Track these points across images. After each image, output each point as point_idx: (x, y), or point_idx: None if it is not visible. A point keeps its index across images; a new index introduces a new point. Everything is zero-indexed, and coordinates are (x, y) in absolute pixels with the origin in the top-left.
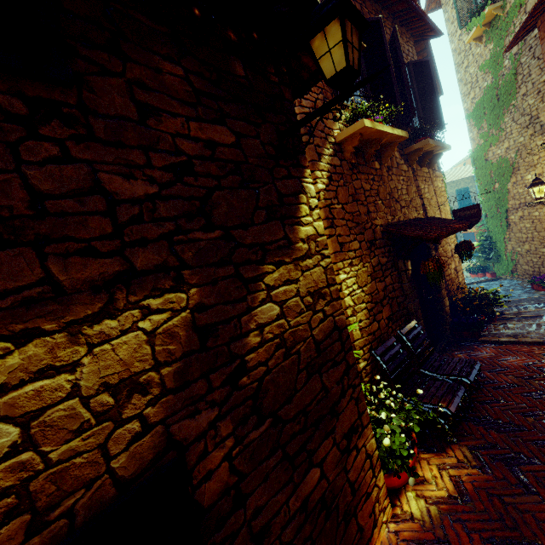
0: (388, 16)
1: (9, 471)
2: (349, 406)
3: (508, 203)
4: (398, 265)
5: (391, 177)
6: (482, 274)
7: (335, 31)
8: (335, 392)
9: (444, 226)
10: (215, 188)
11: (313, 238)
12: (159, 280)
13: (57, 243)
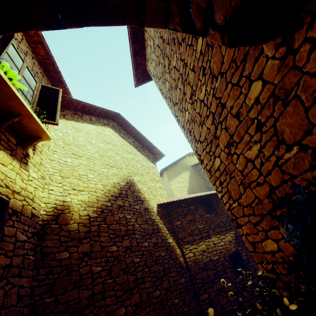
0: None
1: (224, 246)
2: None
3: None
4: None
5: None
6: None
7: None
8: None
9: None
10: None
11: None
12: (229, 230)
13: (220, 226)
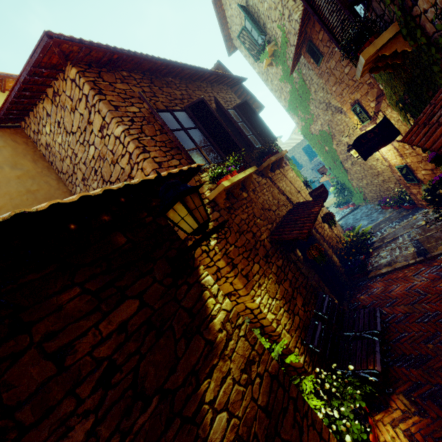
0: (207, 84)
1: None
2: (310, 436)
3: (339, 157)
4: (291, 257)
5: (258, 196)
6: (346, 206)
7: (181, 208)
8: (295, 436)
9: (308, 213)
10: (139, 361)
11: (227, 319)
12: None
13: None
